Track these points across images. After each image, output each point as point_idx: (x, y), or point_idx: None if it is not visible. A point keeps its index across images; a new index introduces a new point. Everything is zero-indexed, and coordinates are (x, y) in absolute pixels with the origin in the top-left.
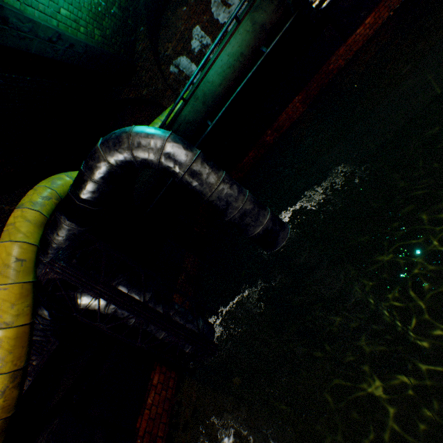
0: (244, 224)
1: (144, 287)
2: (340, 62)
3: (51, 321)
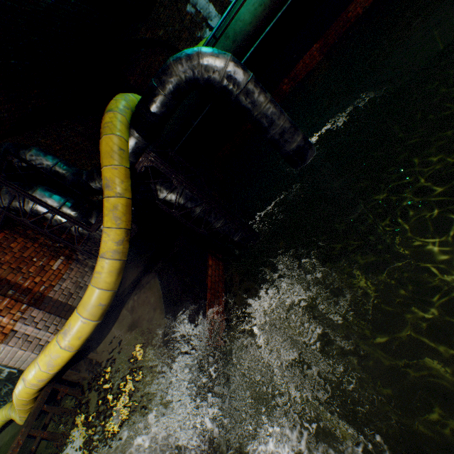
0: (283, 141)
1: (206, 186)
2: (359, 10)
3: (136, 209)
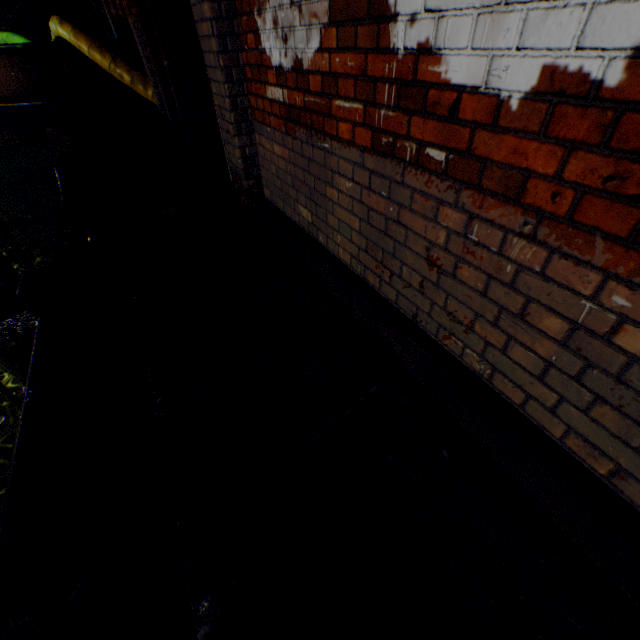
0: None
1: None
2: None
3: None
